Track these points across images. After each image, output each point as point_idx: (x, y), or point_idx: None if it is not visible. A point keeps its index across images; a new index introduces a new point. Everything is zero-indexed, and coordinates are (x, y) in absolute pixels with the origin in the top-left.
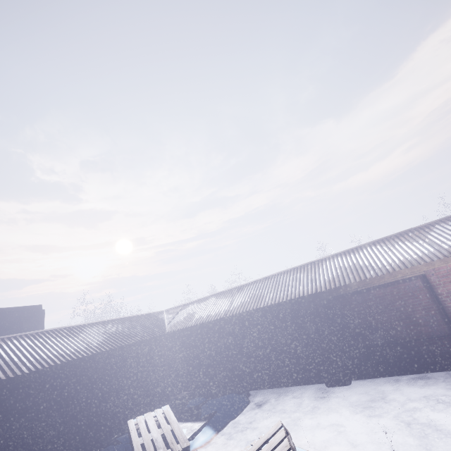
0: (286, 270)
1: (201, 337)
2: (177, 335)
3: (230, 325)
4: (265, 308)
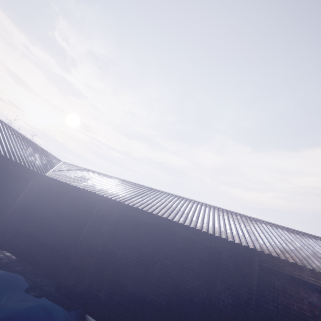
0: (209, 205)
1: (77, 206)
2: (53, 186)
3: (119, 216)
4: (178, 225)
